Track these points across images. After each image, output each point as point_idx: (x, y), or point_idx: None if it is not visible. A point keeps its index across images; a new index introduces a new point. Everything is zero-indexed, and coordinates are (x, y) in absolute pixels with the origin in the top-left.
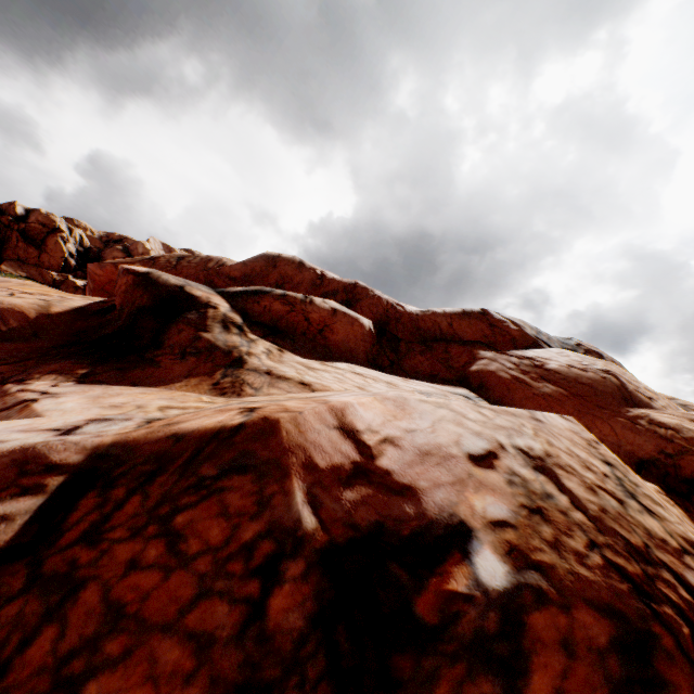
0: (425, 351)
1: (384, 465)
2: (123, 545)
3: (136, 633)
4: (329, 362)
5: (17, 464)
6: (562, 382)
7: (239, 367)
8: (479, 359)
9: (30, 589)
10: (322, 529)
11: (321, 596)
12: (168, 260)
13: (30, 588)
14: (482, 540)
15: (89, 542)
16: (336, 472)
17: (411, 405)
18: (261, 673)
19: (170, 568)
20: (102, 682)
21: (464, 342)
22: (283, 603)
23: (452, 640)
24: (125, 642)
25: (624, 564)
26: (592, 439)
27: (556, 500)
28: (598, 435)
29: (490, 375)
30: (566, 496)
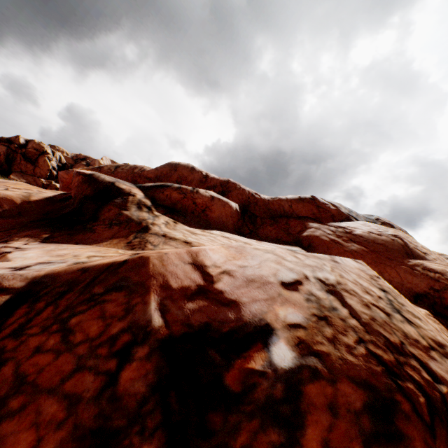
0: (273, 224)
1: (219, 287)
2: (34, 338)
3: (30, 394)
4: (207, 230)
5: None
6: (364, 242)
7: (145, 232)
8: (309, 228)
9: None
10: (166, 327)
11: (160, 371)
12: (109, 168)
13: None
14: (279, 336)
15: (15, 336)
16: (184, 291)
17: (247, 251)
18: (111, 423)
19: (60, 352)
20: (3, 427)
21: (299, 217)
22: (131, 375)
23: (250, 403)
24: (22, 400)
25: (381, 354)
26: (374, 275)
27: (339, 311)
28: (387, 277)
29: (316, 238)
30: (347, 309)
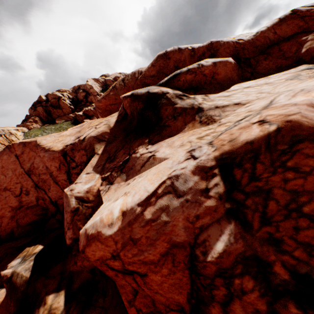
0: (267, 57)
1: None
2: (272, 177)
3: (308, 194)
4: (228, 90)
5: (201, 171)
6: None
7: (201, 111)
8: (304, 43)
9: (248, 196)
10: None
11: None
12: (119, 84)
13: (248, 196)
14: None
15: (255, 181)
16: None
17: None
18: None
19: (303, 177)
20: (307, 207)
21: (287, 38)
22: None
23: None
24: (306, 197)
25: None
26: None
27: None
28: None
29: None
30: None
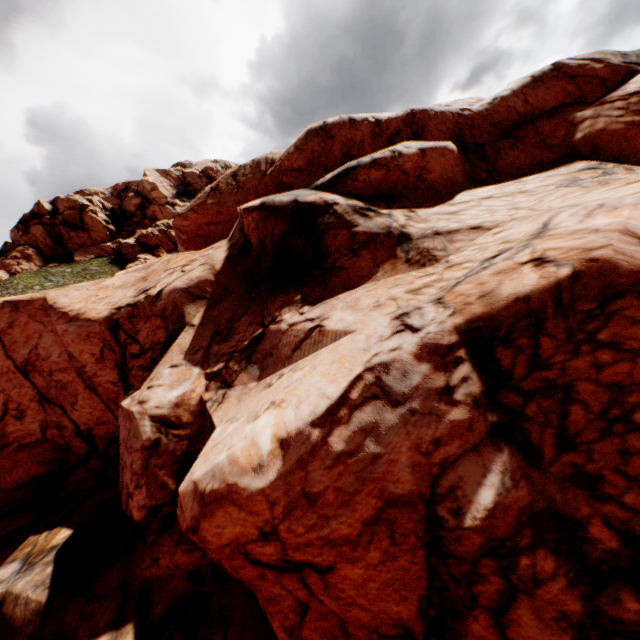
0: (515, 145)
1: None
2: (573, 362)
3: None
4: (450, 201)
5: (432, 354)
6: None
7: (408, 241)
8: (579, 124)
9: (530, 398)
10: None
11: None
12: (227, 184)
13: (529, 398)
14: None
15: (540, 369)
16: None
17: None
18: None
19: (630, 359)
20: None
21: (548, 113)
22: None
23: None
24: (638, 395)
25: None
26: None
27: None
28: None
29: (601, 135)
30: None
